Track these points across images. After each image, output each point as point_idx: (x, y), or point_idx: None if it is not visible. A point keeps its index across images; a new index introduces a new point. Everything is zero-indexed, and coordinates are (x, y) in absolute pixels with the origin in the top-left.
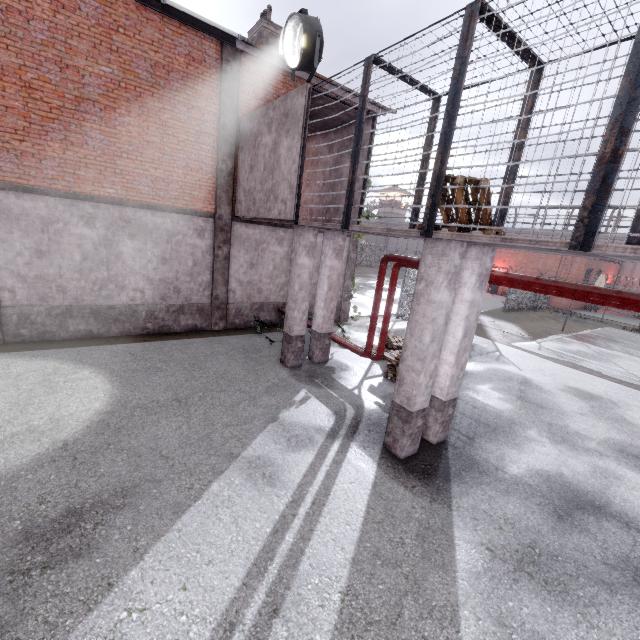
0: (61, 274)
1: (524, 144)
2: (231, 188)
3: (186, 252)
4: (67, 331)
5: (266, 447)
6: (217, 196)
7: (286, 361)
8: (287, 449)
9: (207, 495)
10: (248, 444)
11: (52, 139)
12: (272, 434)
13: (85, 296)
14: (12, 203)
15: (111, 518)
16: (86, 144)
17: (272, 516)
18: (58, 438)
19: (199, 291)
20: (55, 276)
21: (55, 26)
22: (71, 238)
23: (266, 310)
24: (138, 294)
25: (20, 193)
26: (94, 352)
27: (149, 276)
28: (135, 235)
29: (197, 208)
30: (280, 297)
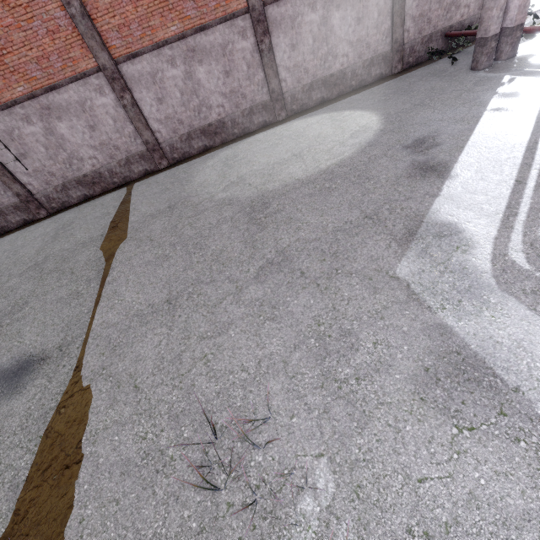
0: (304, 59)
1: None
2: None
3: (372, 5)
4: (312, 101)
5: (501, 103)
6: None
7: (478, 65)
8: (518, 100)
9: (481, 123)
10: (487, 106)
11: None
12: (500, 98)
13: (317, 72)
14: (276, 13)
15: (438, 138)
16: None
17: (530, 119)
18: (374, 130)
19: (382, 41)
20: (302, 62)
21: None
22: (305, 27)
23: (434, 40)
24: (344, 59)
25: (278, 2)
26: (336, 106)
27: (350, 40)
28: (339, 5)
29: None
30: (446, 21)
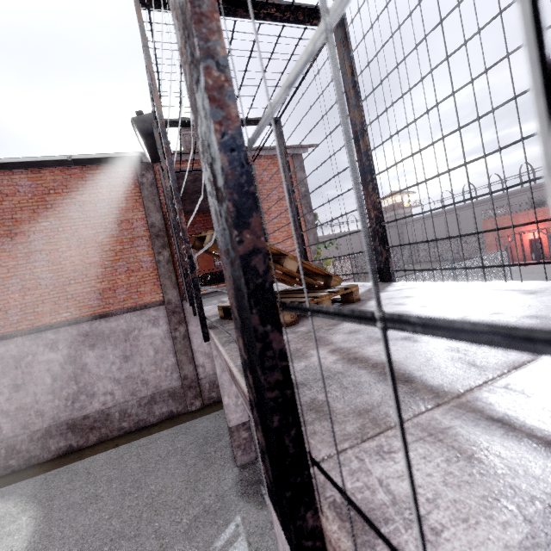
0: (37, 400)
1: (365, 125)
2: (173, 273)
3: (145, 344)
4: (50, 451)
5: None
6: (161, 285)
7: (235, 458)
8: None
9: None
10: None
11: (13, 292)
12: None
13: (61, 413)
14: None
15: None
16: (40, 285)
17: None
18: None
19: (167, 376)
20: (32, 403)
21: (3, 211)
22: (40, 365)
23: None
24: (108, 397)
25: None
26: (57, 477)
27: (115, 377)
28: (95, 344)
29: (146, 301)
30: None
